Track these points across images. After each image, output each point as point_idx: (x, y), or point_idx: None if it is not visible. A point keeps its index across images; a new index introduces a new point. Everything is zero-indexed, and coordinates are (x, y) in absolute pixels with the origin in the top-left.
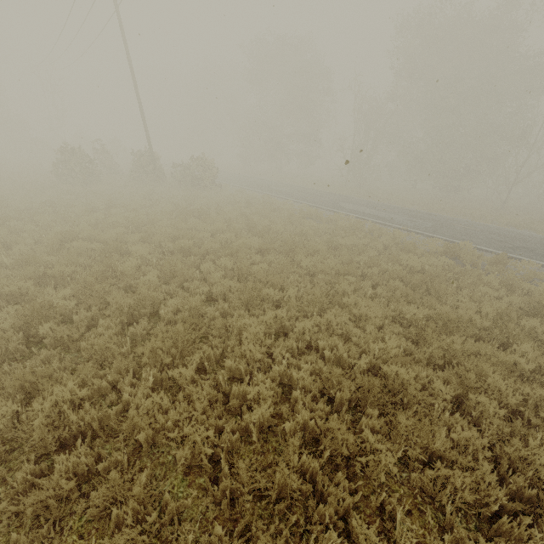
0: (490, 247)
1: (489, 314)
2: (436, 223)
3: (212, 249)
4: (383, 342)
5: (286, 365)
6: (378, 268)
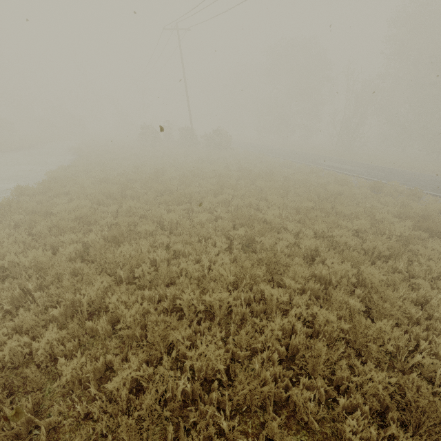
0: (422, 189)
1: (359, 211)
2: (390, 174)
3: (210, 176)
4: (273, 210)
5: (220, 211)
6: (305, 188)
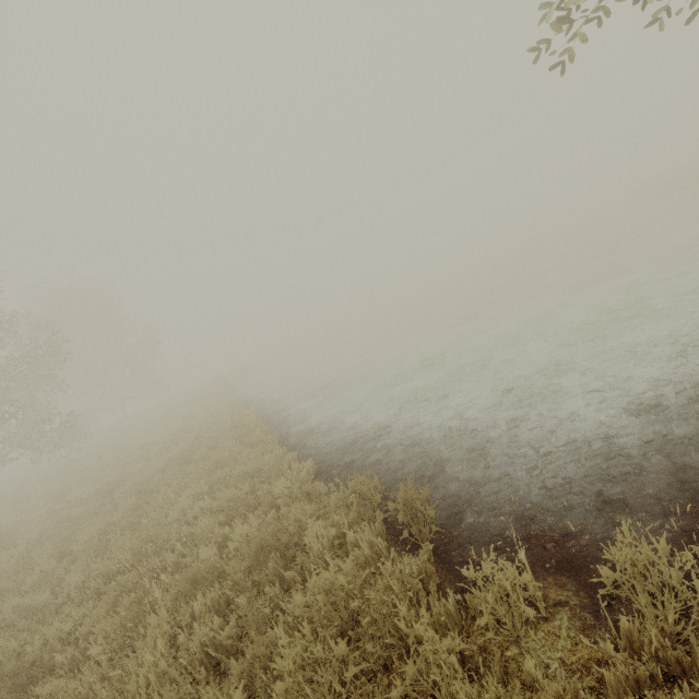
0: None
1: None
2: None
3: None
4: None
5: None
6: None
